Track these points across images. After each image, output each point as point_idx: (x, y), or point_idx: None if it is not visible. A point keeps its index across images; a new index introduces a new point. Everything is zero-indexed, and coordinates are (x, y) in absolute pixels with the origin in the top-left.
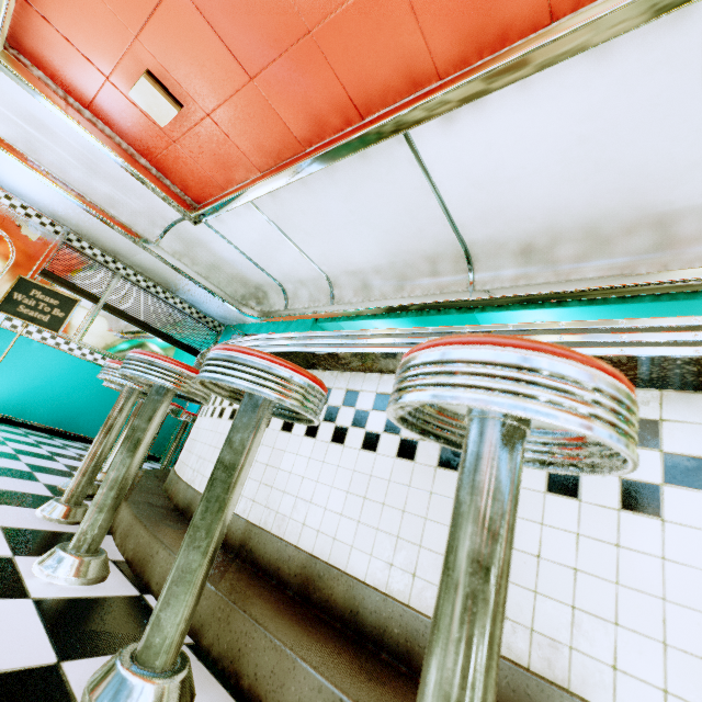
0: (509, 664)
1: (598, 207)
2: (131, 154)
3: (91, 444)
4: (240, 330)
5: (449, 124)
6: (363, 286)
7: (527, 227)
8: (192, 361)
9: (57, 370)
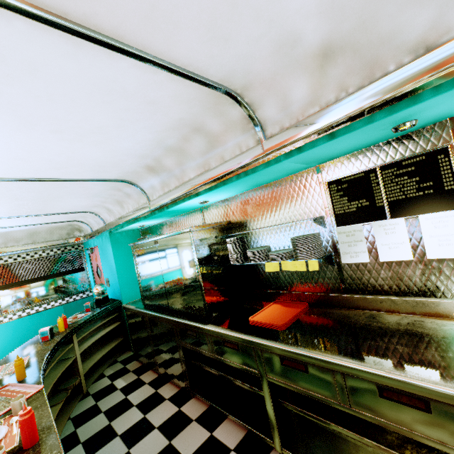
0: None
1: (145, 140)
2: None
3: None
4: (88, 246)
5: None
6: (108, 210)
7: (130, 162)
8: (78, 275)
9: (3, 335)
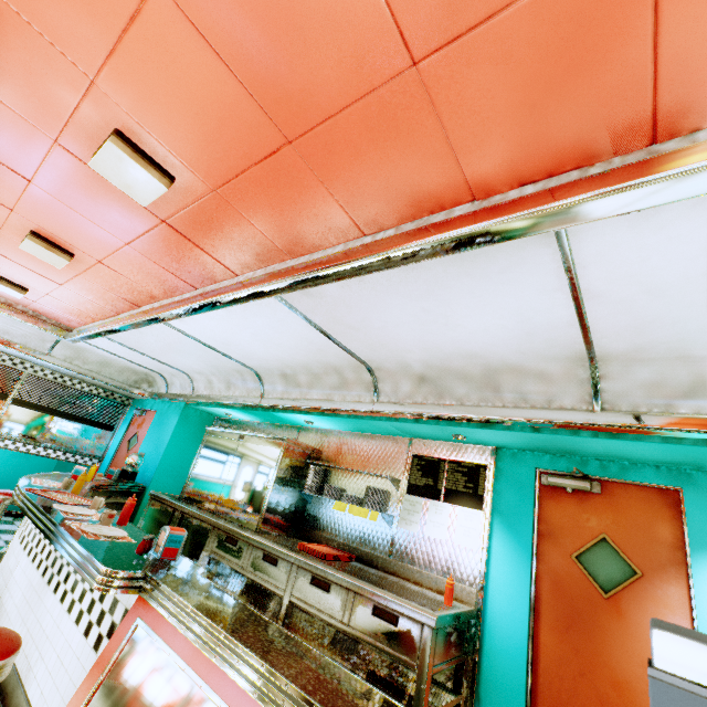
0: (17, 678)
1: (299, 360)
2: (9, 304)
3: (4, 516)
4: (142, 405)
5: (181, 320)
6: (209, 383)
7: (274, 363)
8: (101, 433)
9: None
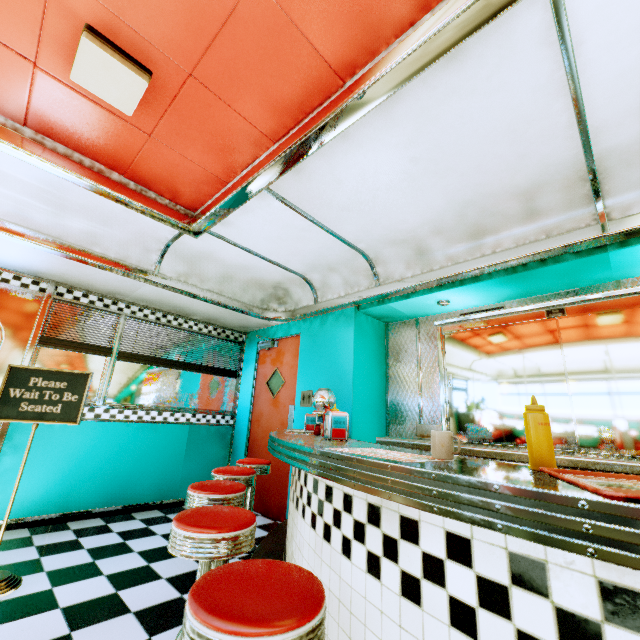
0: None
1: None
2: (98, 171)
3: (149, 510)
4: (266, 336)
5: None
6: (418, 254)
7: None
8: (224, 382)
9: (89, 443)
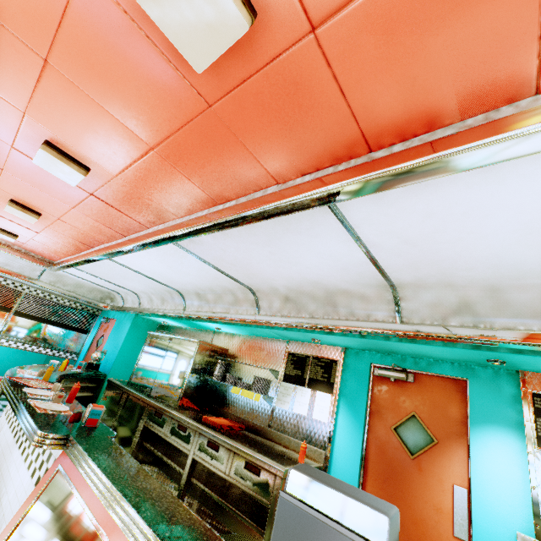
0: None
1: (205, 284)
2: (8, 245)
3: None
4: (107, 315)
5: (120, 257)
6: (150, 299)
7: (189, 286)
8: (78, 335)
9: None
